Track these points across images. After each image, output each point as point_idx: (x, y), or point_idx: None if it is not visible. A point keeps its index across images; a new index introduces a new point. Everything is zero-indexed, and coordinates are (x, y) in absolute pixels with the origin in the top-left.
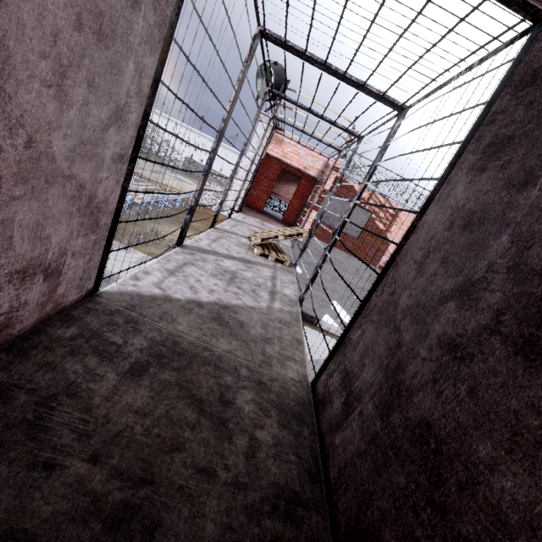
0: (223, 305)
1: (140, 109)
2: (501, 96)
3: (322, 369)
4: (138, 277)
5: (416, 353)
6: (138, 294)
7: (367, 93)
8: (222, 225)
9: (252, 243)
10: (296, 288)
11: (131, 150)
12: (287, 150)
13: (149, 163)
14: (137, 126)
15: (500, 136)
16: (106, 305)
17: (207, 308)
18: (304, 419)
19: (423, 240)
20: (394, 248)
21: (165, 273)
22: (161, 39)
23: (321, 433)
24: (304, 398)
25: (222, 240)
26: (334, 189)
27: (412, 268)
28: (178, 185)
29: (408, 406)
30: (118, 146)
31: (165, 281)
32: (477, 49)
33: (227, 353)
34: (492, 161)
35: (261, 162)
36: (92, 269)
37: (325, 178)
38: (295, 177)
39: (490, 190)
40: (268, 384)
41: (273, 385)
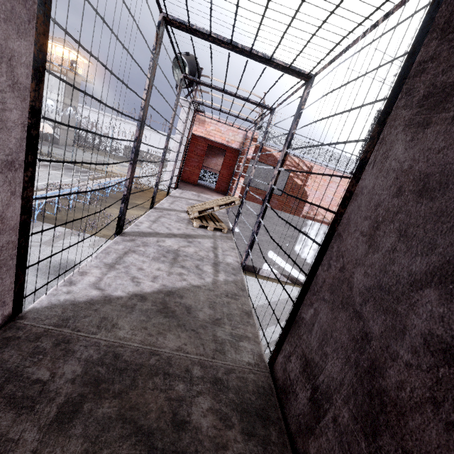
0: (167, 291)
1: (22, 105)
2: (425, 43)
3: (277, 349)
4: (73, 281)
5: (394, 353)
6: (72, 302)
7: (274, 67)
8: (161, 204)
9: (191, 217)
10: (237, 253)
11: (24, 154)
12: (210, 128)
13: (93, 155)
14: (25, 125)
15: (439, 85)
16: (31, 328)
17: (151, 300)
18: (269, 416)
19: (365, 208)
20: (332, 217)
21: (104, 269)
22: (31, 18)
23: (290, 432)
24: (264, 385)
25: (162, 219)
26: (257, 158)
27: (361, 241)
28: (121, 171)
29: (403, 432)
30: (0, 152)
31: (104, 278)
32: (382, 3)
33: (176, 352)
34: (436, 113)
35: (188, 142)
36: (5, 294)
37: (246, 148)
38: (221, 150)
39: (445, 147)
40: (225, 379)
41: (230, 379)
